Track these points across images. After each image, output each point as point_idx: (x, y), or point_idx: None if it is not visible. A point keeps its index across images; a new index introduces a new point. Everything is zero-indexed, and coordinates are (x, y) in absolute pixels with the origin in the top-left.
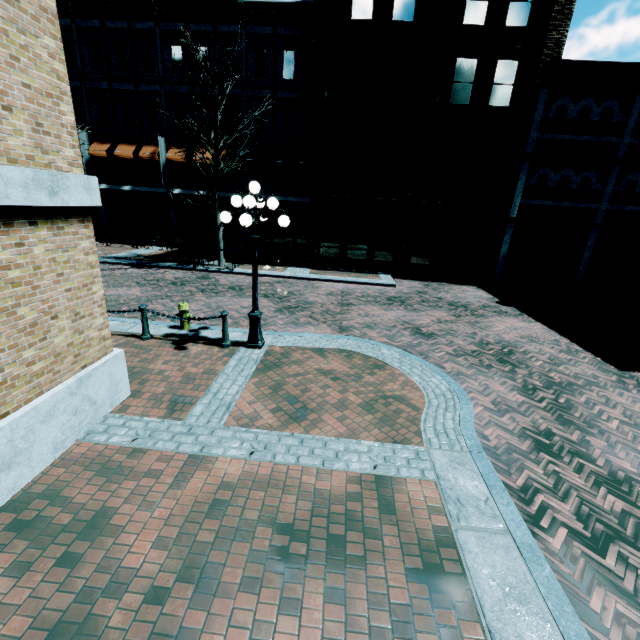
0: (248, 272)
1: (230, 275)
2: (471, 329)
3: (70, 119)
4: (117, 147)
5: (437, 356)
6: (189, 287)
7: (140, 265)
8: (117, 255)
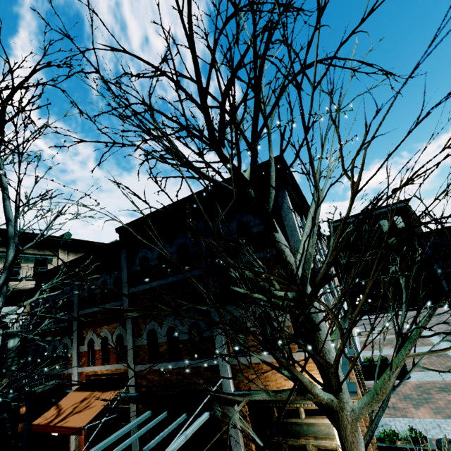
0: None
1: None
2: (437, 319)
3: None
4: None
5: None
6: None
7: None
8: None
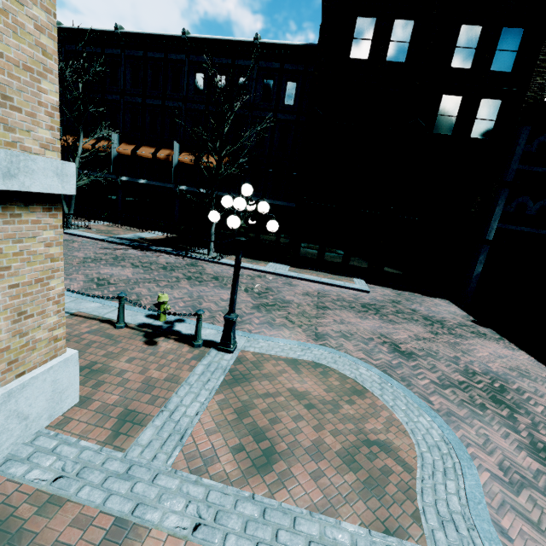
0: (233, 264)
1: (216, 265)
2: (452, 352)
3: (52, 99)
4: (140, 148)
5: (421, 384)
6: (177, 273)
7: (140, 247)
8: (123, 236)
